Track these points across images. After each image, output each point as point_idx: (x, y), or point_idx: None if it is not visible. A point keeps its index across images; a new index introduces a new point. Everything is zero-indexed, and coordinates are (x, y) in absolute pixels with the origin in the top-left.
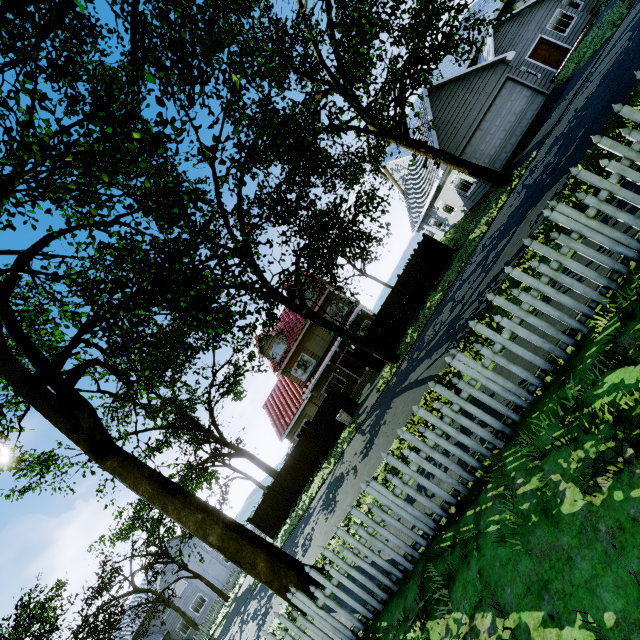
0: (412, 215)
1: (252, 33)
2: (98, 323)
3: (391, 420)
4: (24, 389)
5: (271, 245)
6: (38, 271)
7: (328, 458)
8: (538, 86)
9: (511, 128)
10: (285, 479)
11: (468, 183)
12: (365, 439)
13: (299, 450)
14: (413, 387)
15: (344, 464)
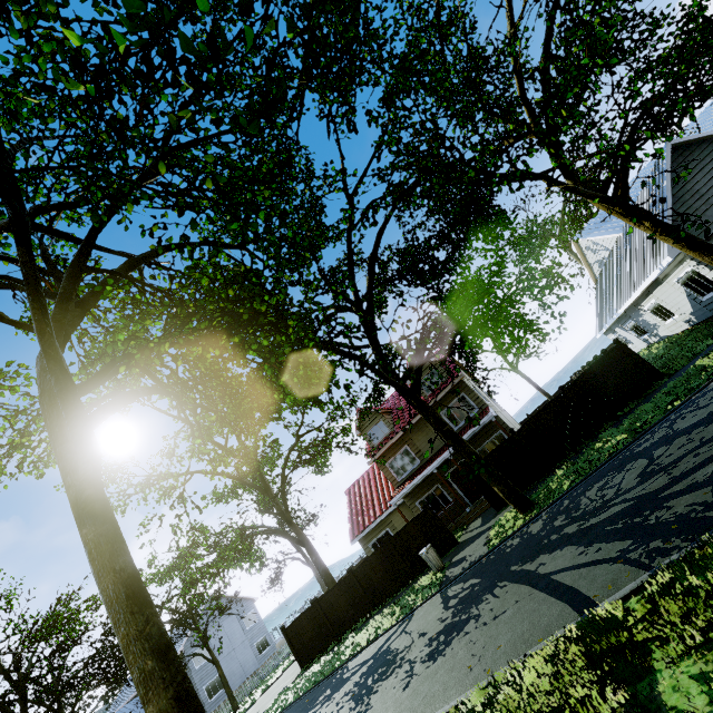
0: (602, 311)
1: (441, 57)
2: (134, 351)
3: (487, 623)
4: (47, 404)
5: (382, 306)
6: (136, 278)
7: (395, 601)
8: None
9: None
10: (337, 599)
11: (710, 283)
12: (443, 619)
13: (364, 570)
14: (540, 586)
15: (405, 636)
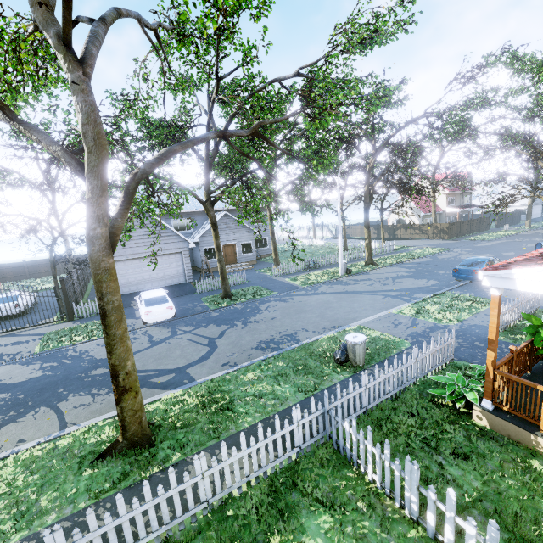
0: None
1: None
2: None
3: None
4: None
5: None
6: None
7: (495, 232)
8: (542, 213)
9: (536, 214)
10: (465, 225)
11: (523, 213)
12: None
13: (473, 222)
14: None
15: None
